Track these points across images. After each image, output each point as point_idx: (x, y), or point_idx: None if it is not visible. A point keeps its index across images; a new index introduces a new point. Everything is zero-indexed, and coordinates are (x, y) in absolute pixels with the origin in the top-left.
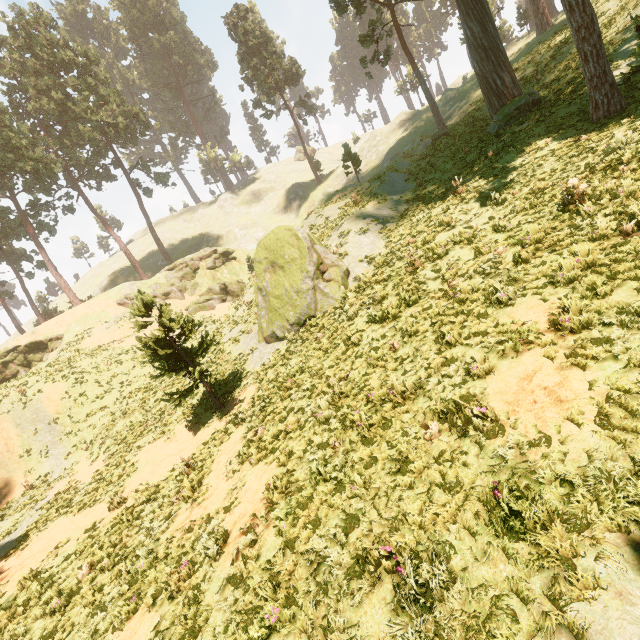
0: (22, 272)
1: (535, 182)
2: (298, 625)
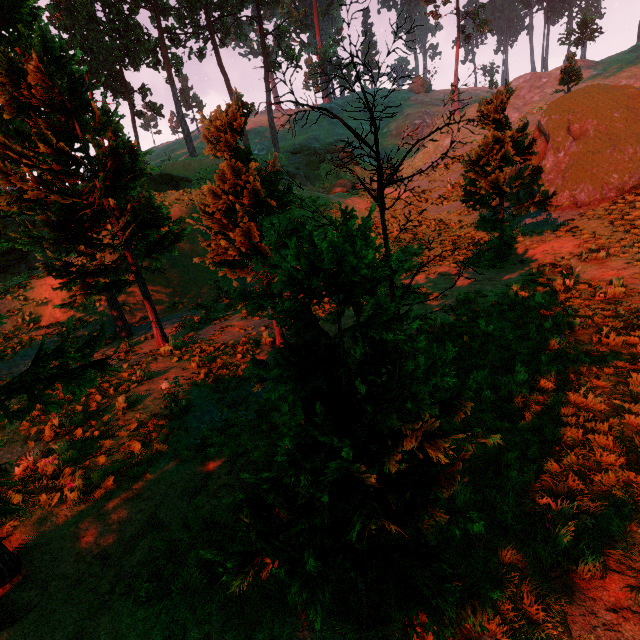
0: (133, 108)
1: None
2: None
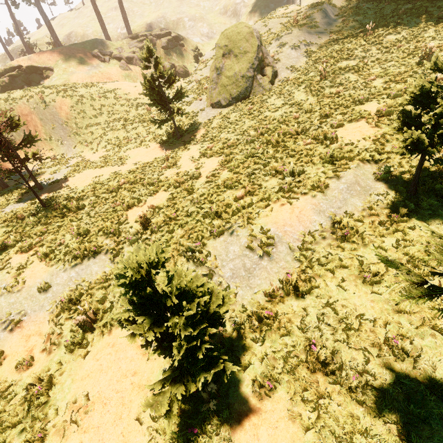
0: None
1: (414, 42)
2: (241, 186)
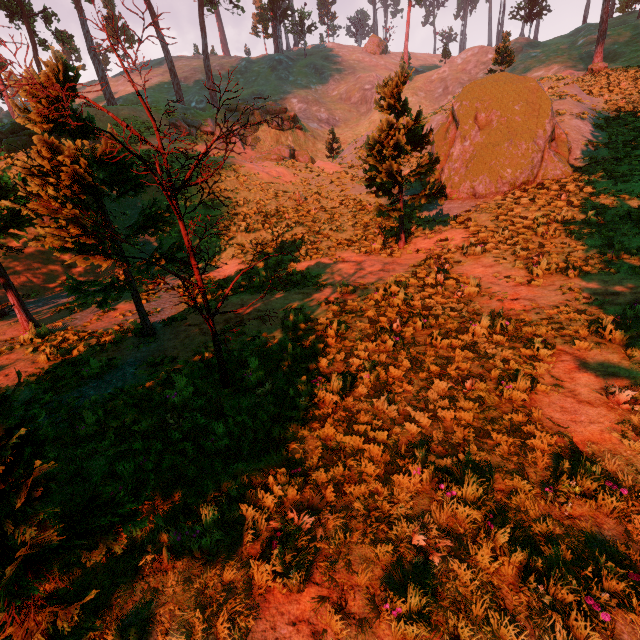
0: (34, 36)
1: None
2: None
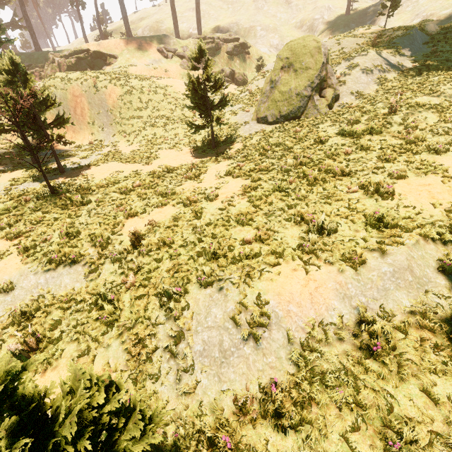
0: None
1: None
2: (254, 226)
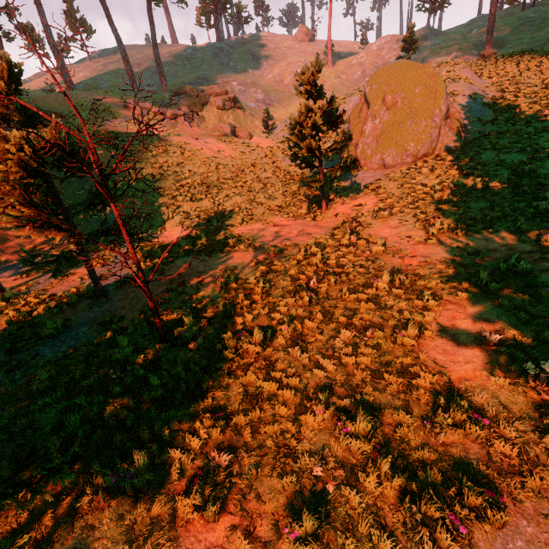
0: None
1: None
2: None
